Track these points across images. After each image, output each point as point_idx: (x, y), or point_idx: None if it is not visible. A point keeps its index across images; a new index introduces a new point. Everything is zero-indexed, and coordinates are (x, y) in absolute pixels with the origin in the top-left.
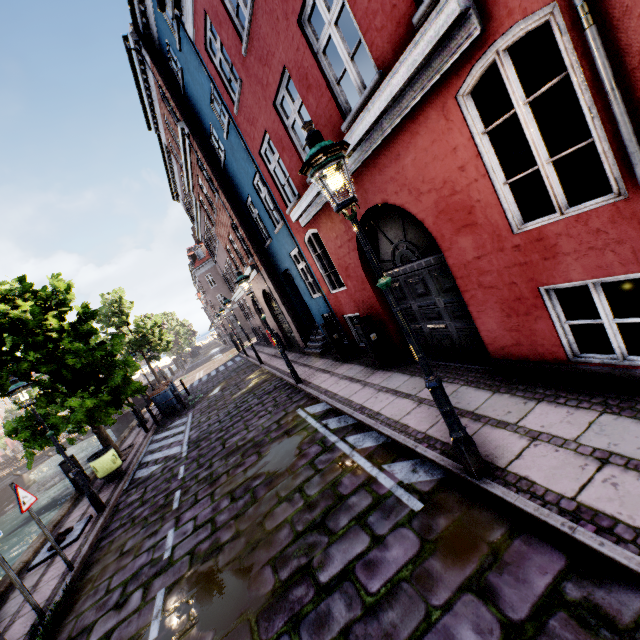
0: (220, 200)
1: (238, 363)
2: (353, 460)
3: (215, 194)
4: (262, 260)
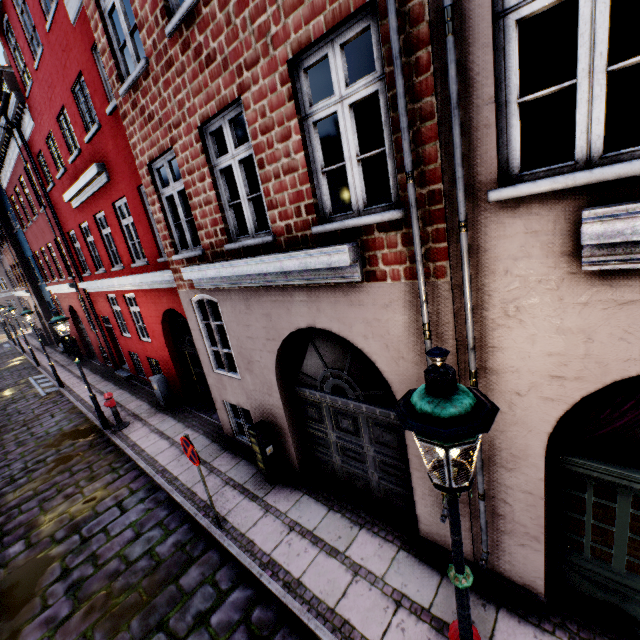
0: (9, 249)
1: (5, 349)
2: (38, 389)
3: (7, 239)
4: (35, 291)
